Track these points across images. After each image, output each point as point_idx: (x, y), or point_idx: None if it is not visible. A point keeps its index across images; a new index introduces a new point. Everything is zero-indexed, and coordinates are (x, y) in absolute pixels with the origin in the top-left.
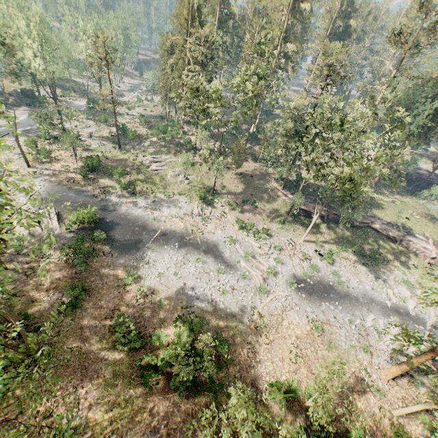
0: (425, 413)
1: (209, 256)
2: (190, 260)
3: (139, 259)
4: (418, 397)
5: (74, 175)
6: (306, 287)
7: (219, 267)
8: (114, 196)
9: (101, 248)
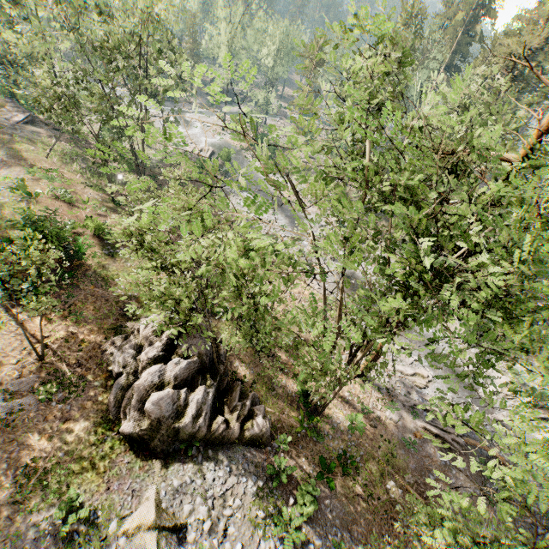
0: (367, 422)
1: (287, 219)
2: (269, 212)
3: (235, 192)
4: (376, 413)
5: (245, 144)
6: (355, 284)
7: (285, 224)
8: (257, 162)
9: (220, 176)
